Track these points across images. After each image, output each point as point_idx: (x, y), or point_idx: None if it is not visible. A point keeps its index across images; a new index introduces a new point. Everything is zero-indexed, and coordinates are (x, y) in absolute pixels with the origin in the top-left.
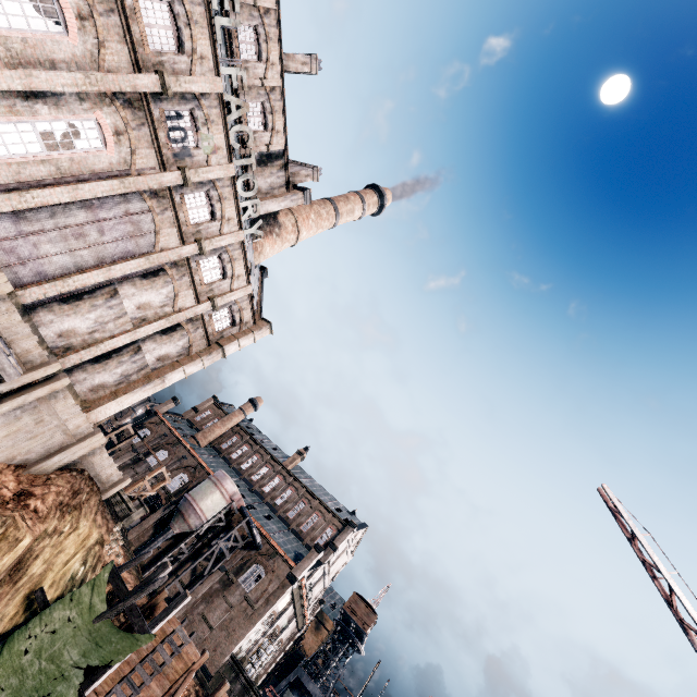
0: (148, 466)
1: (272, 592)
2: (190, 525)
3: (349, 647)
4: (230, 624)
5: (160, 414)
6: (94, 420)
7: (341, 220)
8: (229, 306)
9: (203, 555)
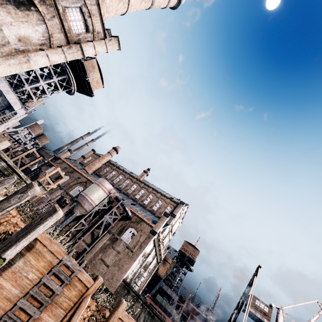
0: (58, 184)
1: (143, 242)
2: (85, 209)
3: (185, 269)
4: (119, 262)
5: (62, 158)
6: None
7: (156, 0)
8: (79, 6)
9: (96, 224)
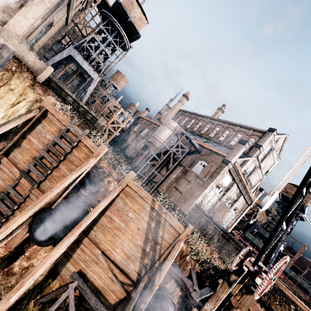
0: (141, 136)
1: (213, 171)
2: (157, 147)
3: None
4: (191, 190)
5: (142, 116)
6: (15, 34)
7: None
8: None
9: (164, 157)
